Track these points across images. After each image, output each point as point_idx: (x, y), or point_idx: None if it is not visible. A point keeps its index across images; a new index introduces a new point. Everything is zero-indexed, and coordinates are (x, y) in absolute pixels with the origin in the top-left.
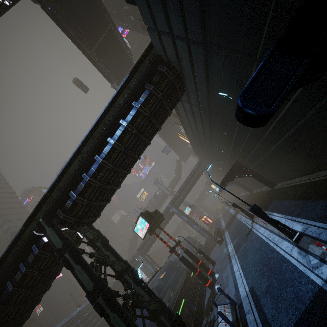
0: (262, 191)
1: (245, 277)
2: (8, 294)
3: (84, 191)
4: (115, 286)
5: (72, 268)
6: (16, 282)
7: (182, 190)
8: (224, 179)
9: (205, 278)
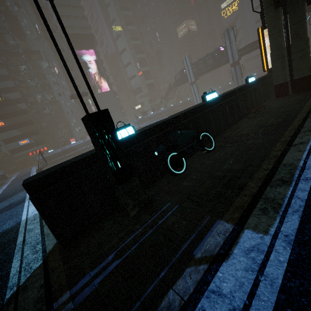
0: None
1: None
2: None
3: None
4: None
5: None
6: None
7: None
8: None
9: None
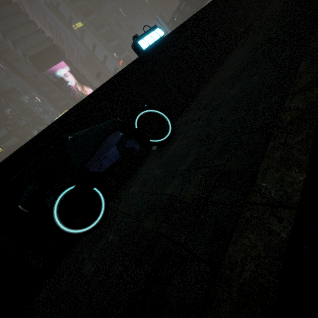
0: None
1: None
2: None
3: None
4: None
5: None
6: None
7: None
8: None
9: None
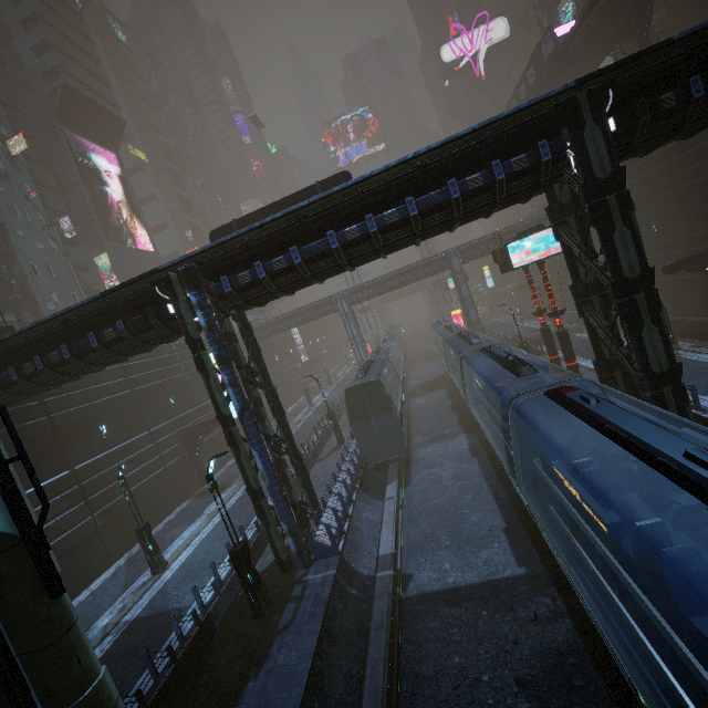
0: (686, 321)
1: (706, 395)
2: (439, 202)
3: (705, 93)
4: (274, 324)
5: (610, 227)
6: (466, 190)
7: (496, 238)
8: (684, 261)
9: (581, 375)
